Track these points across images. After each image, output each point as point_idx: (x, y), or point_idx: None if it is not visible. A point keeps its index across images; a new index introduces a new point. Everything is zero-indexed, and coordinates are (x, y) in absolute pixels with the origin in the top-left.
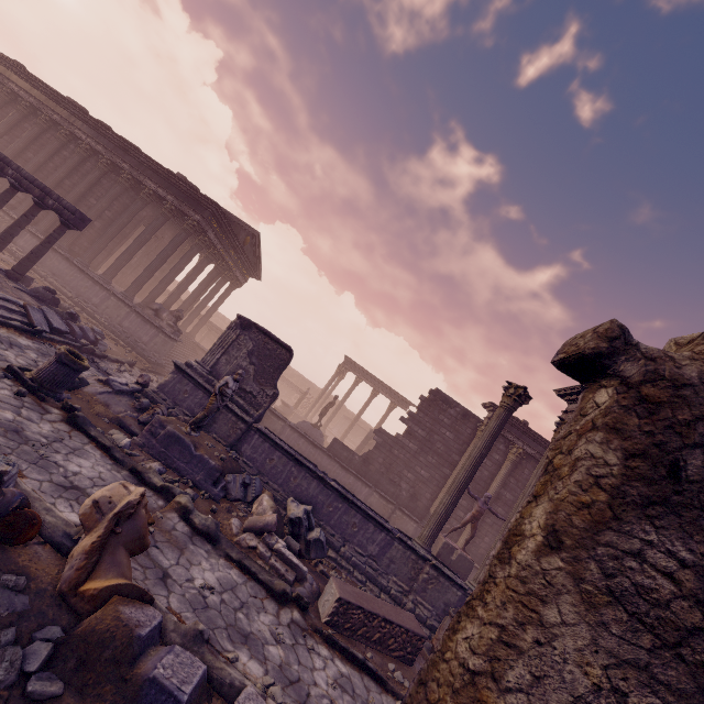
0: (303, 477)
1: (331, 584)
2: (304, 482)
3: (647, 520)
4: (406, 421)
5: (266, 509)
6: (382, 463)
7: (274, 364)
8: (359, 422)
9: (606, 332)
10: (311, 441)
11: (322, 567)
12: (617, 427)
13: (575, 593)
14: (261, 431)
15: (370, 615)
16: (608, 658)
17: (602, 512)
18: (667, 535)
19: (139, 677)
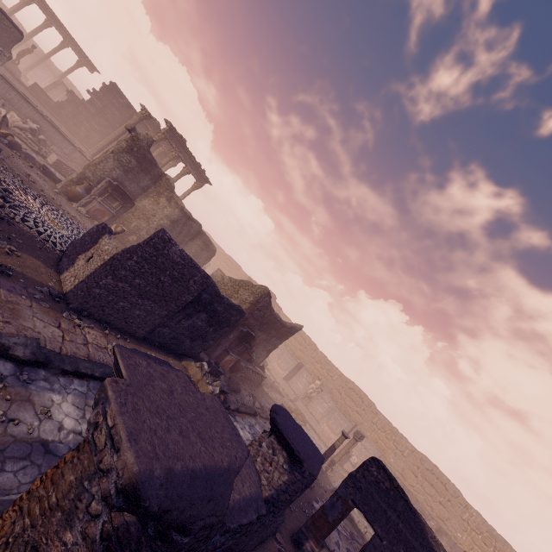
0: (30, 110)
1: (54, 155)
2: (31, 113)
3: (126, 154)
4: (91, 94)
5: (19, 121)
6: (70, 112)
7: (10, 37)
8: (40, 54)
9: (132, 127)
10: (17, 79)
11: (45, 150)
12: (128, 141)
13: (113, 159)
14: (3, 77)
15: (68, 167)
16: (115, 166)
17: (121, 151)
18: (128, 156)
19: (25, 152)
